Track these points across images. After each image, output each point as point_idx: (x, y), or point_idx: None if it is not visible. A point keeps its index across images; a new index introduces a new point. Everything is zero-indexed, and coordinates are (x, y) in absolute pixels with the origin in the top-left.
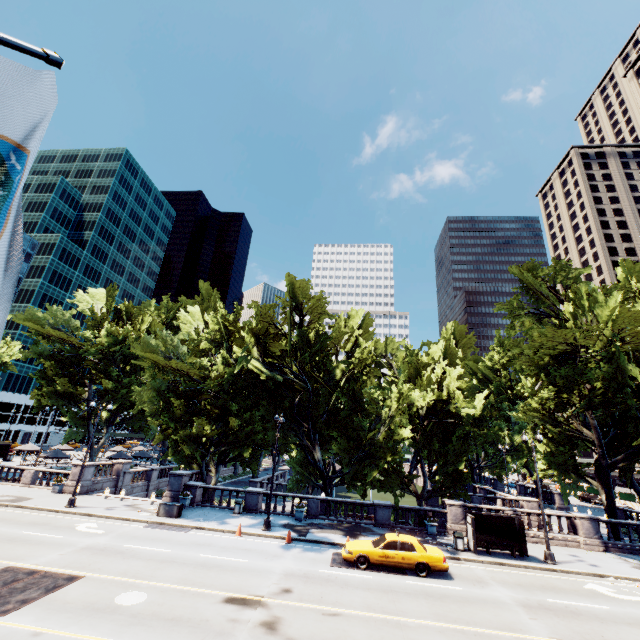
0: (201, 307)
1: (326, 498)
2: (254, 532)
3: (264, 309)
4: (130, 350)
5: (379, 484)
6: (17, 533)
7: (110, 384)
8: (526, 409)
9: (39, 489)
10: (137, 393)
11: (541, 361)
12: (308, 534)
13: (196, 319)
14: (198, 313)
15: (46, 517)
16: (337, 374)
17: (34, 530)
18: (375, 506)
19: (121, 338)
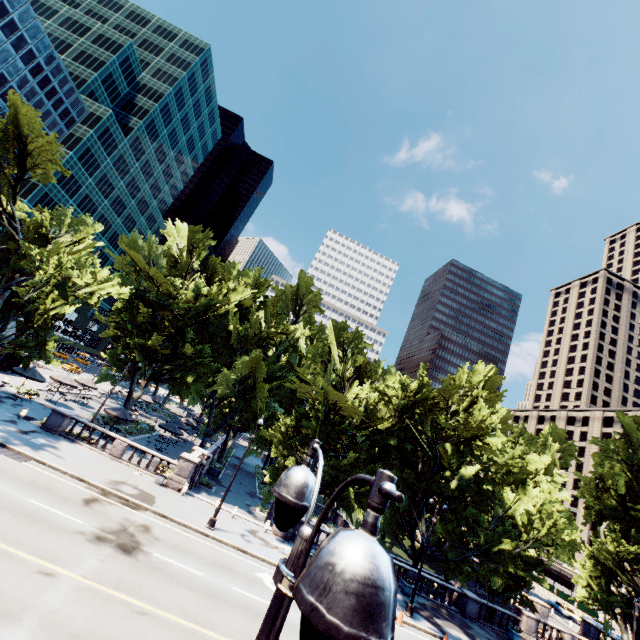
0: (335, 323)
1: (425, 575)
2: (408, 621)
3: (451, 386)
4: (209, 314)
5: (485, 584)
6: (233, 591)
7: (190, 350)
8: (600, 547)
9: (132, 469)
10: (222, 374)
11: (608, 501)
12: (444, 630)
13: (333, 337)
14: (332, 329)
15: (211, 549)
16: (447, 448)
17: (238, 584)
18: (468, 598)
19: (213, 302)
